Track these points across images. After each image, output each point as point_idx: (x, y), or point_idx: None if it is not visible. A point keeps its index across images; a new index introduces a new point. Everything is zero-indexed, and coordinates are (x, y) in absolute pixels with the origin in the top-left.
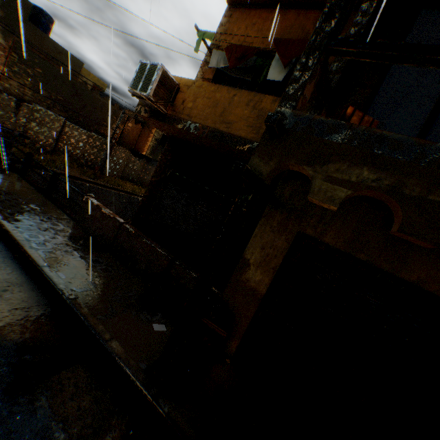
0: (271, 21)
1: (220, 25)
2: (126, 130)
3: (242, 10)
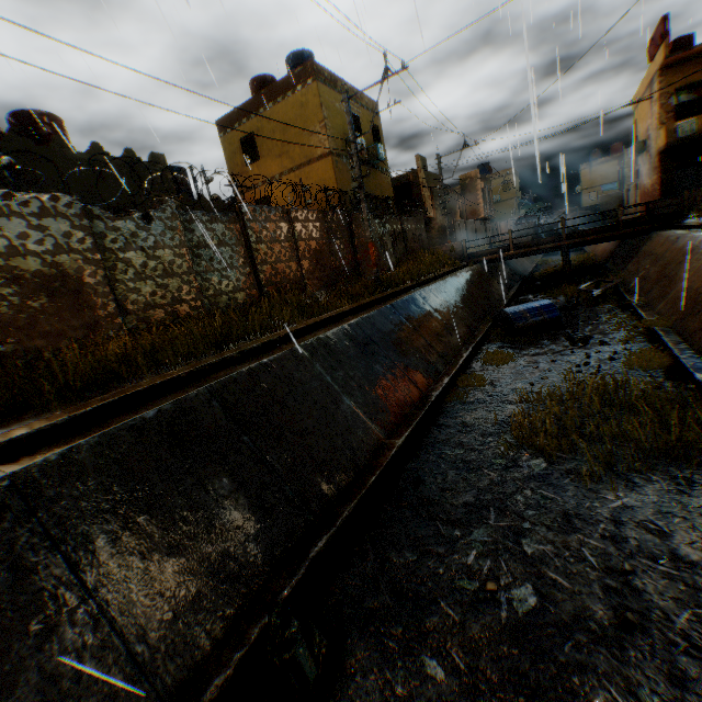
0: (697, 66)
1: (658, 83)
2: (461, 207)
3: (671, 69)
